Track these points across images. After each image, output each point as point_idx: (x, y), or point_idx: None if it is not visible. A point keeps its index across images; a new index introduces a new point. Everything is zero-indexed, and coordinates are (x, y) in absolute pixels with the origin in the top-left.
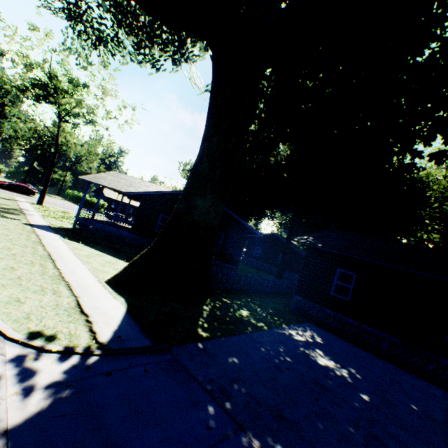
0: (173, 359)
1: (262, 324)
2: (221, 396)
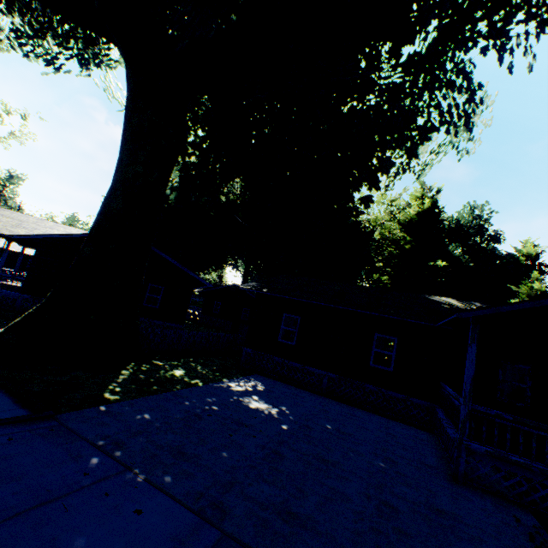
0: (58, 425)
1: (197, 381)
2: (114, 448)
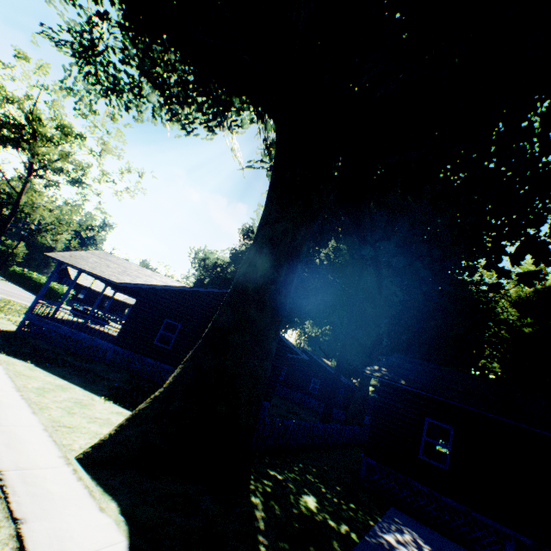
0: None
1: (345, 527)
2: None
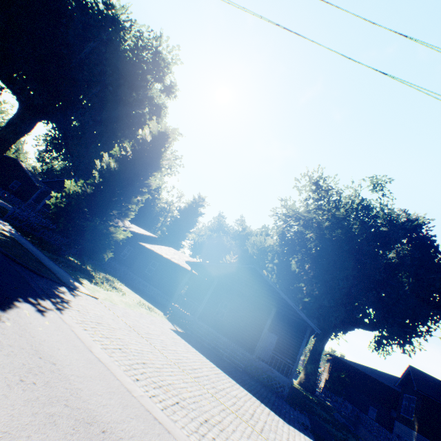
0: None
1: None
2: None
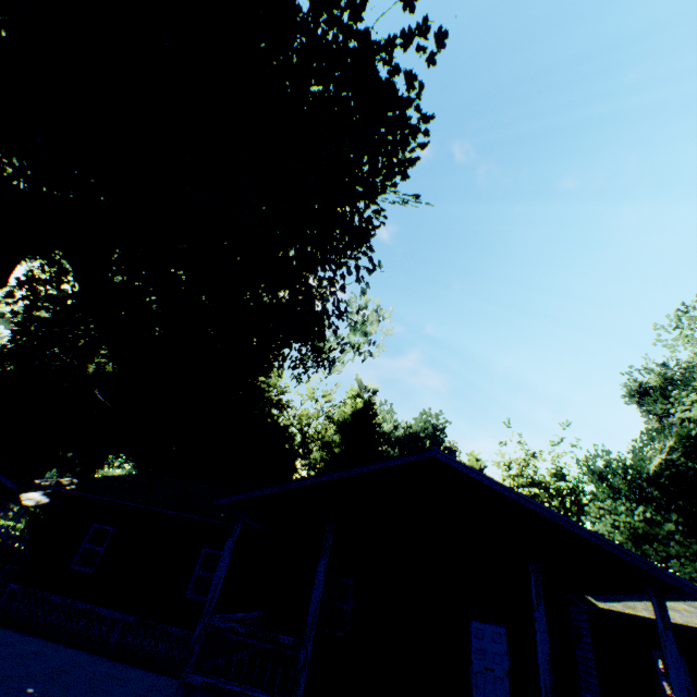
0: None
1: None
2: None
